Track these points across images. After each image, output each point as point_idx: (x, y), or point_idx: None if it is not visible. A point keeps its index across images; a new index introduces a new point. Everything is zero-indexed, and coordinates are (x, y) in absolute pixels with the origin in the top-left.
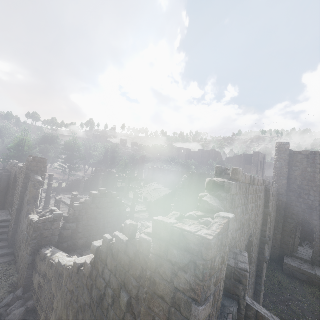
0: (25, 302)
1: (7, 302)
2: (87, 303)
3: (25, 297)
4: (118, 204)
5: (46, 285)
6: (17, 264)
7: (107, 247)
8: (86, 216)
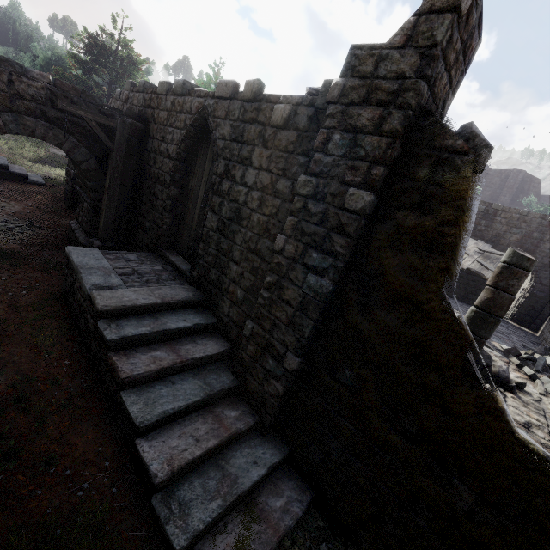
0: None
1: None
2: None
3: None
4: None
5: None
6: None
7: None
8: None
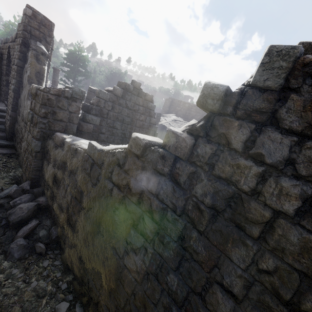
0: (34, 197)
1: (9, 193)
2: (172, 206)
3: (33, 191)
4: (149, 113)
5: (66, 179)
6: (20, 158)
7: (290, 70)
8: (112, 113)
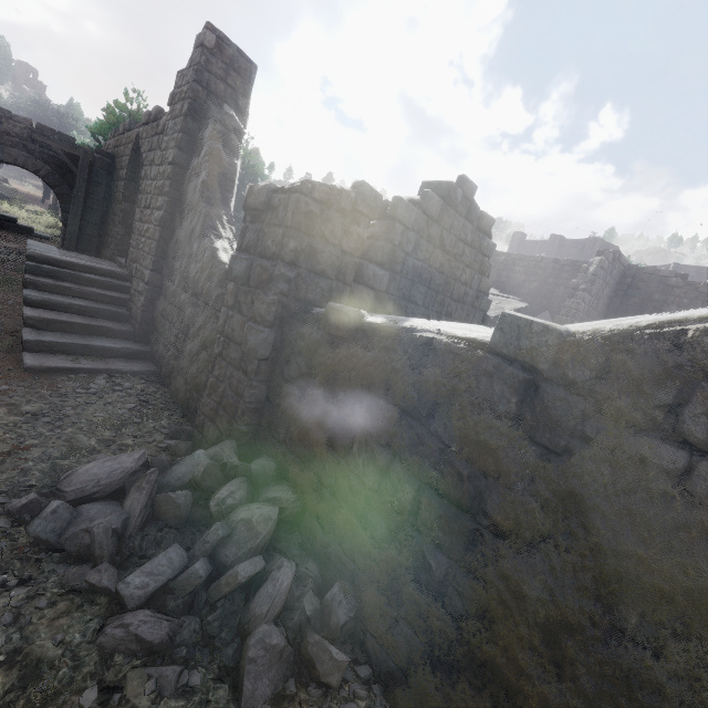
0: (252, 488)
1: (193, 474)
2: None
3: (250, 471)
4: (480, 264)
5: (394, 433)
6: (176, 381)
7: None
8: (411, 262)
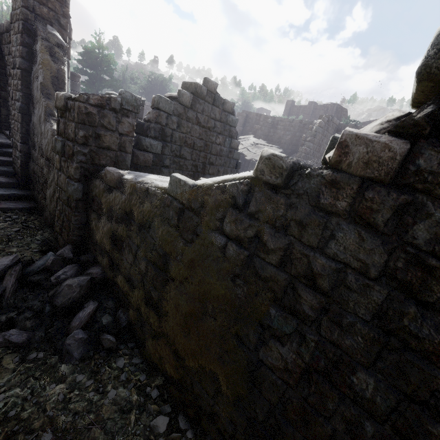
0: (81, 269)
1: (45, 264)
2: (359, 265)
3: (80, 260)
4: (229, 131)
5: (135, 237)
6: (45, 213)
7: None
8: (178, 134)
